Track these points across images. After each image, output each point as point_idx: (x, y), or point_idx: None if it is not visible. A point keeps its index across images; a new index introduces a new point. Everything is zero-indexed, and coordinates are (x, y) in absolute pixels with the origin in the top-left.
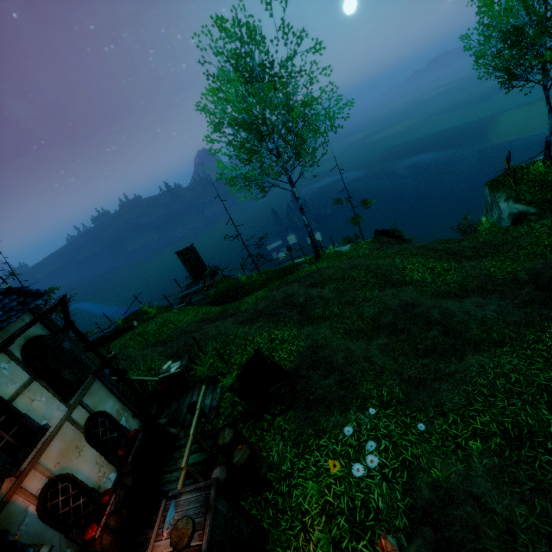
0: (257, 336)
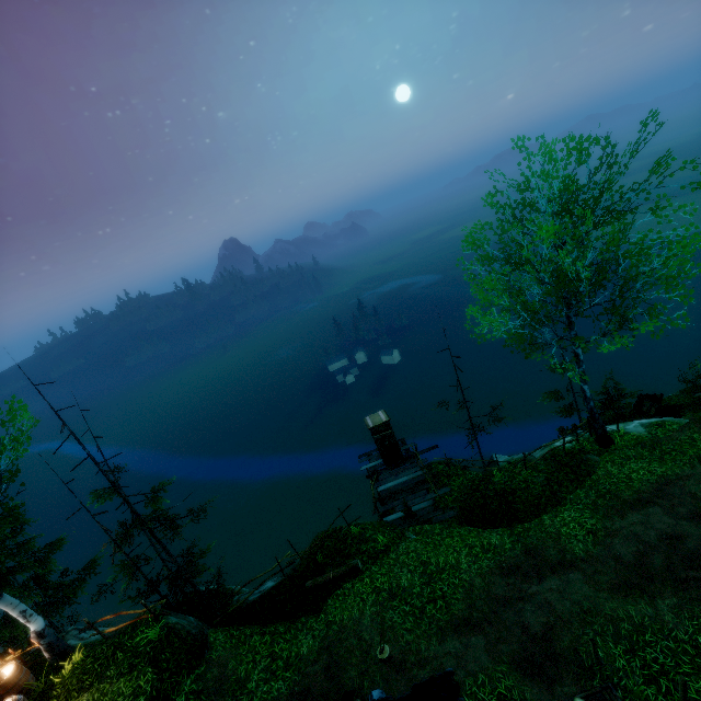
0: (698, 634)
